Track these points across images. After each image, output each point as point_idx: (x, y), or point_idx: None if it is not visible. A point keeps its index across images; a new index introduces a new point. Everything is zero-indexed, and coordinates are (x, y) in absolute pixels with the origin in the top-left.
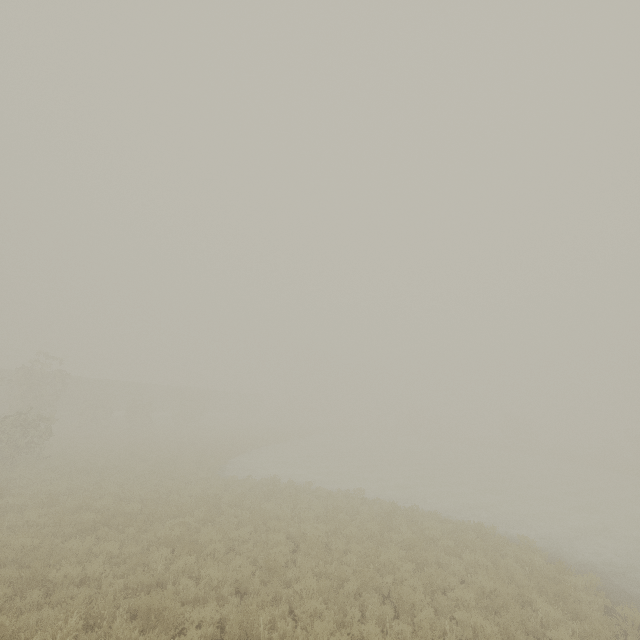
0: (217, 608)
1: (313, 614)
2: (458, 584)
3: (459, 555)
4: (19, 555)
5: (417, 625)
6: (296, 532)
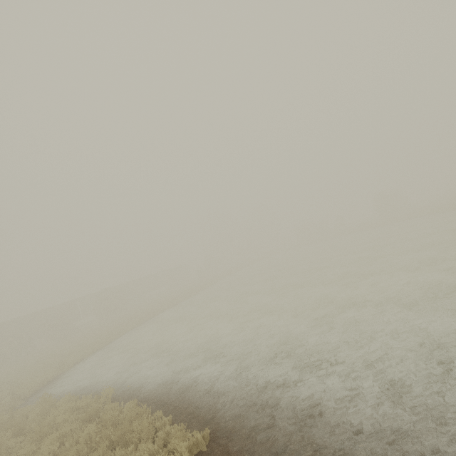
0: None
1: None
2: None
3: None
4: None
5: None
6: None
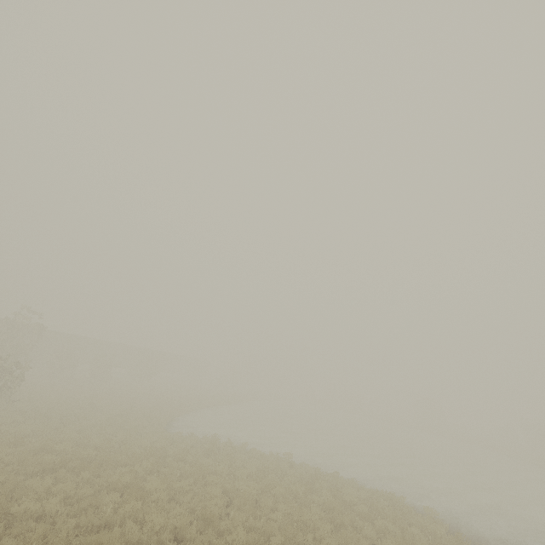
0: None
1: None
2: None
3: (372, 521)
4: None
5: None
6: (231, 488)
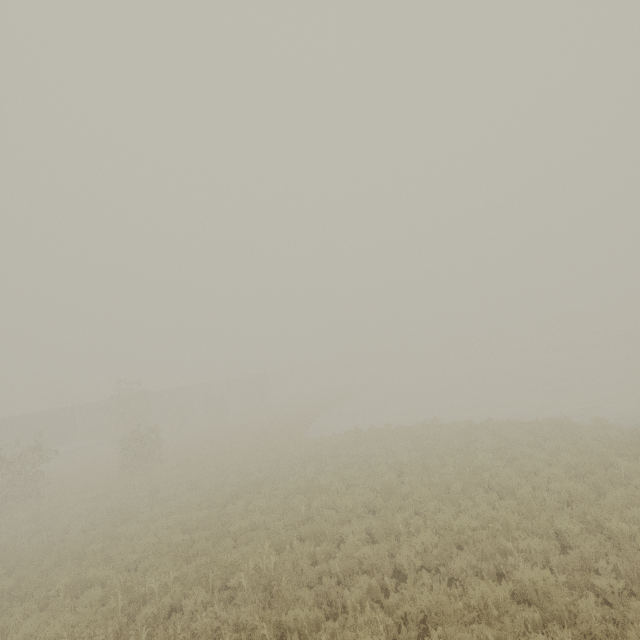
0: (360, 522)
1: (434, 511)
2: (546, 466)
3: (540, 447)
4: (198, 523)
5: (520, 500)
6: (395, 462)
